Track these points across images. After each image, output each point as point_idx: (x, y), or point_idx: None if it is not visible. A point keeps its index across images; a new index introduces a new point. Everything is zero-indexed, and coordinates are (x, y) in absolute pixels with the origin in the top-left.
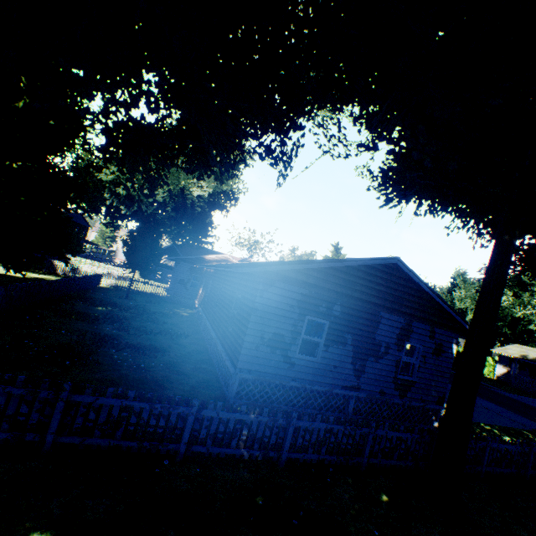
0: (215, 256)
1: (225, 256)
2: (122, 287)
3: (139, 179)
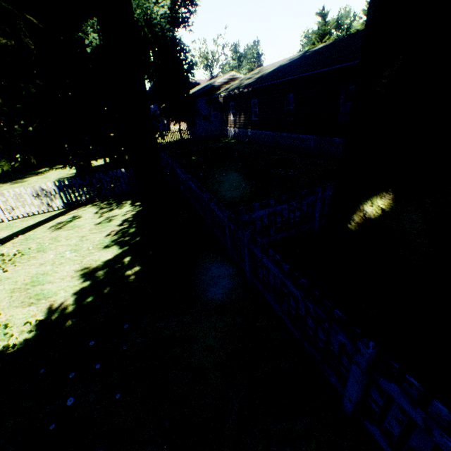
0: (223, 79)
1: (230, 75)
2: (164, 143)
3: (92, 26)
